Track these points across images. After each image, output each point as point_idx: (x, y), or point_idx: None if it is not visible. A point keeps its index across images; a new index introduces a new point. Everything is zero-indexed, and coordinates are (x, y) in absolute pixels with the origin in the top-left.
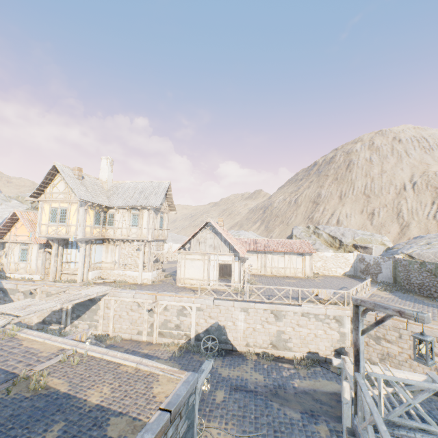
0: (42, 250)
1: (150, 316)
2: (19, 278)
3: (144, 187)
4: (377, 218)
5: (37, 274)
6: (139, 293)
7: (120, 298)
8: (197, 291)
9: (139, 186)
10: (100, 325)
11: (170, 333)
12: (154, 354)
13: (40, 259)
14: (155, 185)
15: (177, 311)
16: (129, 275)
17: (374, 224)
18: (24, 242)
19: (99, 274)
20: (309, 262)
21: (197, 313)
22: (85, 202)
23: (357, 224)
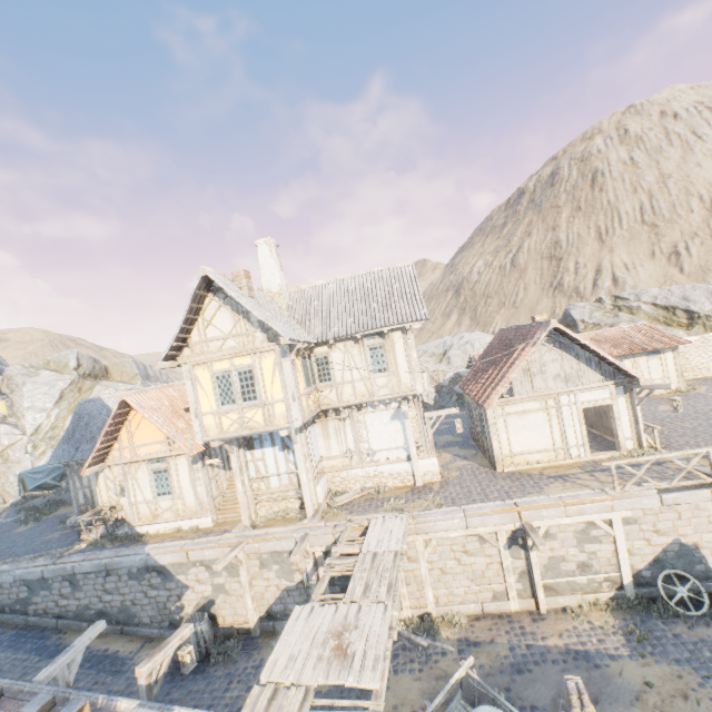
0: (199, 464)
1: (514, 557)
2: (167, 531)
3: (363, 286)
4: (688, 260)
5: (204, 514)
6: (476, 514)
7: (436, 535)
8: (569, 477)
9: (353, 286)
10: (403, 598)
11: (570, 583)
12: (587, 648)
13: (199, 483)
14: (386, 278)
15: (575, 535)
16: (390, 473)
17: (686, 272)
18: (156, 457)
19: (327, 485)
20: (675, 363)
21: (624, 531)
22: (290, 344)
23: (653, 277)
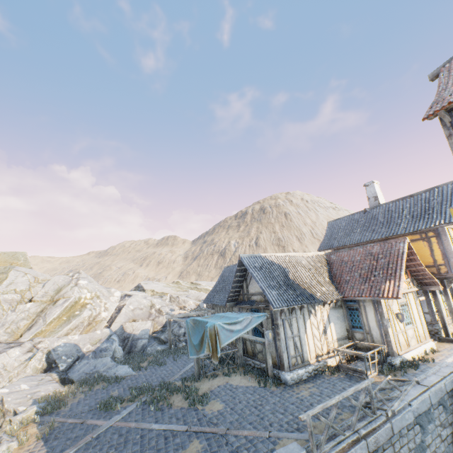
0: (417, 300)
1: None
2: (420, 355)
3: None
4: None
5: (428, 339)
6: None
7: None
8: None
9: None
10: None
11: None
12: None
13: (421, 314)
14: None
15: None
16: None
17: None
18: (405, 292)
19: None
20: None
21: None
22: None
23: None
